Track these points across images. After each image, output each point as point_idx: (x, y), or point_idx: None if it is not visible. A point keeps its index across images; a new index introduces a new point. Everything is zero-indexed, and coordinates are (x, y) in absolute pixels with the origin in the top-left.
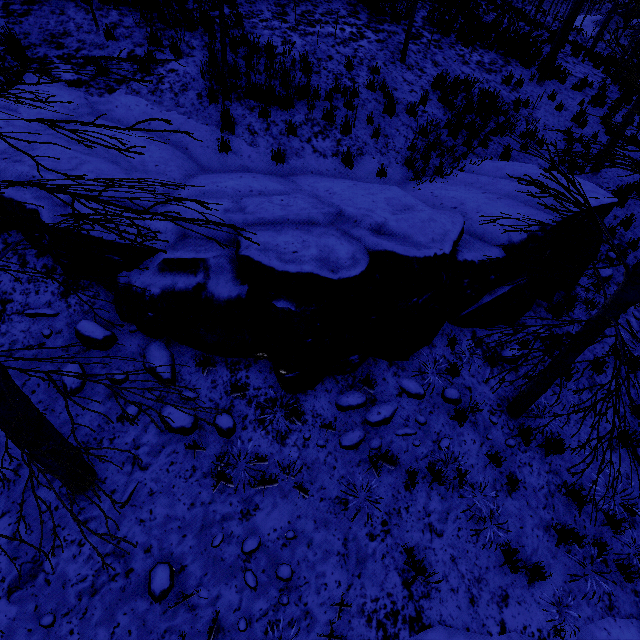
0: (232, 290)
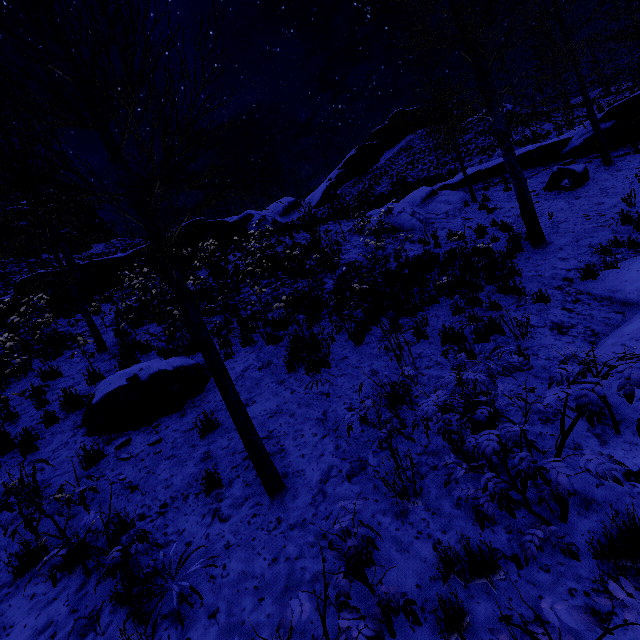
0: (609, 124)
